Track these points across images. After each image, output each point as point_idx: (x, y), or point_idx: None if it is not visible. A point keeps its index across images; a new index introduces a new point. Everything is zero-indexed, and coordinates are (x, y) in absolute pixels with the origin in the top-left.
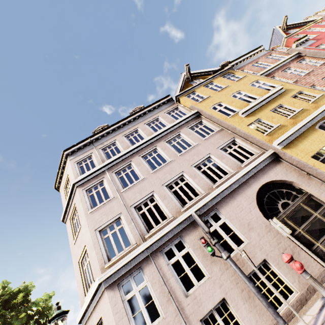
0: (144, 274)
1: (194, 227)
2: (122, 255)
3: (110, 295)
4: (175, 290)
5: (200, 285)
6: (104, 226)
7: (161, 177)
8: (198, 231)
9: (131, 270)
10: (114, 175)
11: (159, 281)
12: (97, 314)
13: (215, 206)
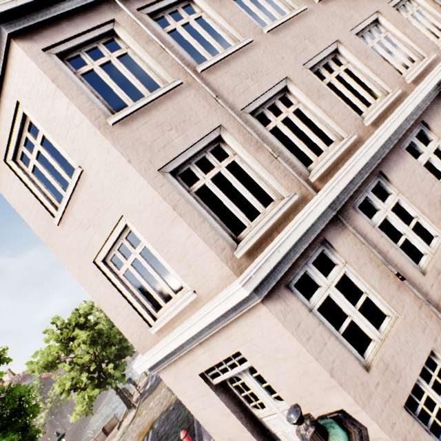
0: (333, 254)
1: (399, 155)
2: (271, 222)
3: (278, 311)
4: (404, 269)
5: (436, 251)
6: (183, 160)
7: (294, 46)
8: (408, 163)
9: (306, 251)
10: (150, 22)
11: (371, 260)
12: (218, 349)
13: (420, 118)
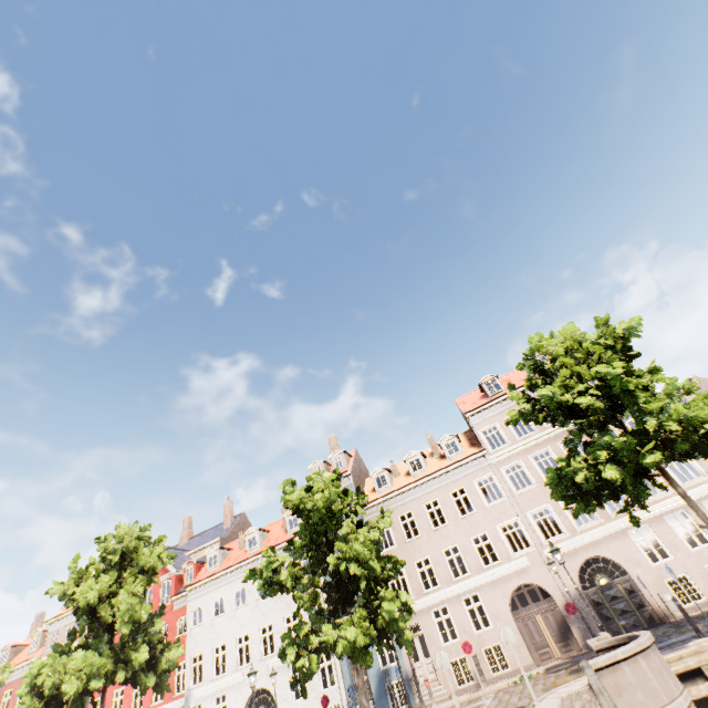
0: None
1: None
2: None
3: None
4: None
5: None
6: None
7: None
8: None
9: None
10: None
11: None
12: None
13: None
